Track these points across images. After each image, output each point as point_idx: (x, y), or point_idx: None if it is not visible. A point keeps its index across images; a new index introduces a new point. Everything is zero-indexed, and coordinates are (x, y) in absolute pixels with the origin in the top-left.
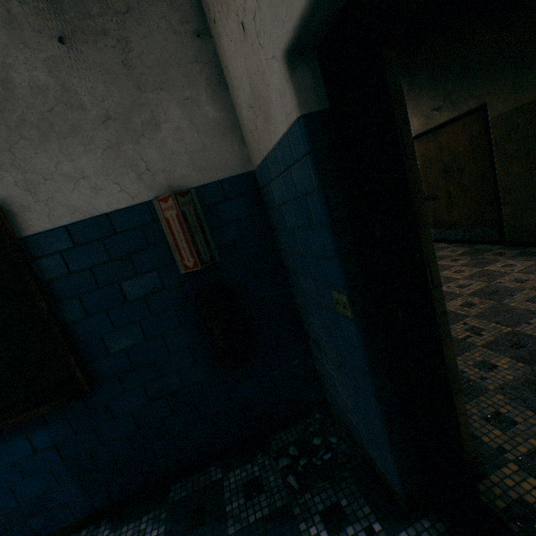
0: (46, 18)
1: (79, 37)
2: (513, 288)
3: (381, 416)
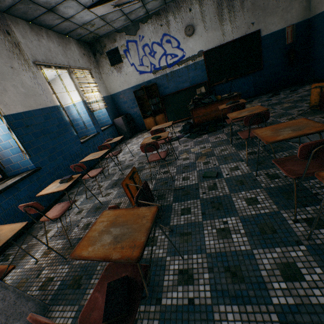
0: None
1: None
2: None
3: None
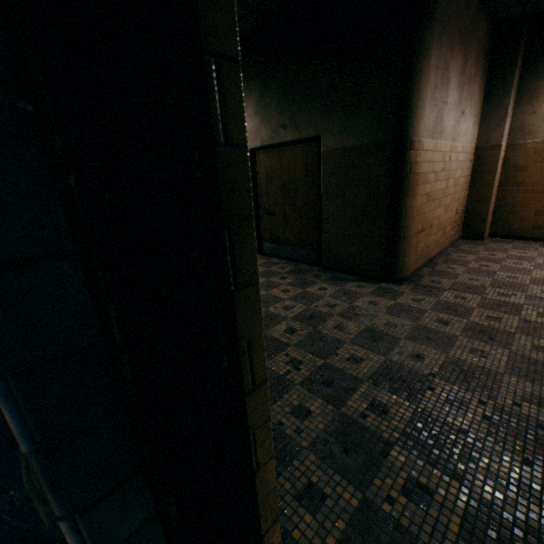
0: None
1: None
2: (326, 313)
3: None
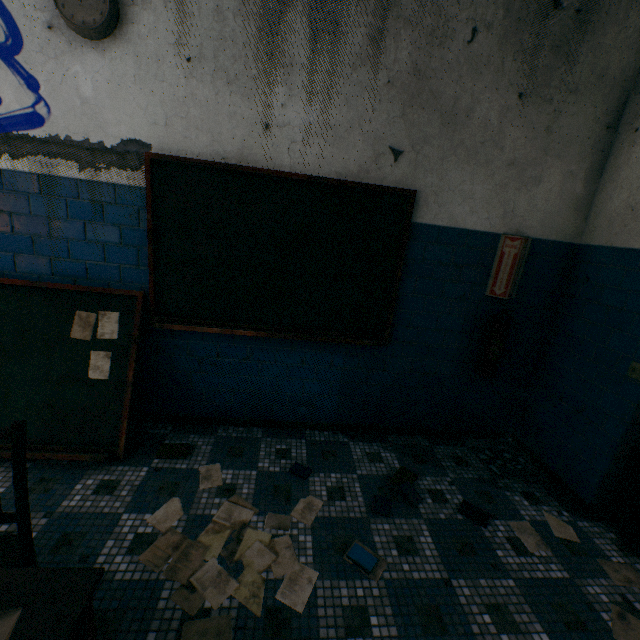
0: (521, 77)
1: (532, 98)
2: None
3: (614, 450)
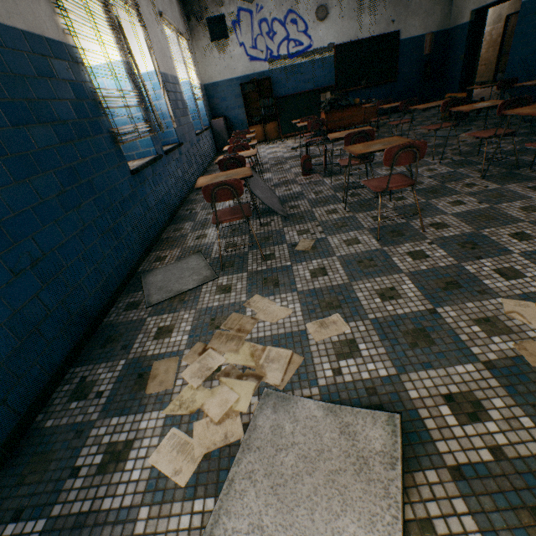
0: None
1: None
2: None
3: (459, 82)
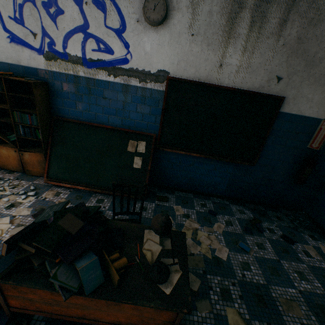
0: None
1: None
2: None
3: None
